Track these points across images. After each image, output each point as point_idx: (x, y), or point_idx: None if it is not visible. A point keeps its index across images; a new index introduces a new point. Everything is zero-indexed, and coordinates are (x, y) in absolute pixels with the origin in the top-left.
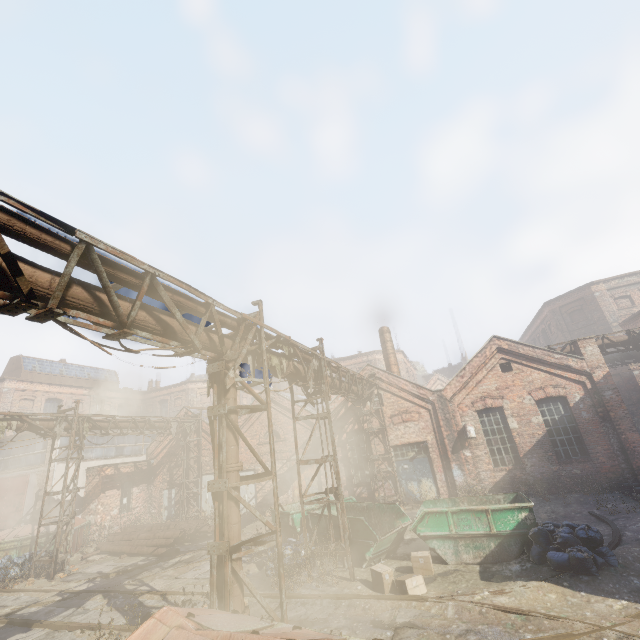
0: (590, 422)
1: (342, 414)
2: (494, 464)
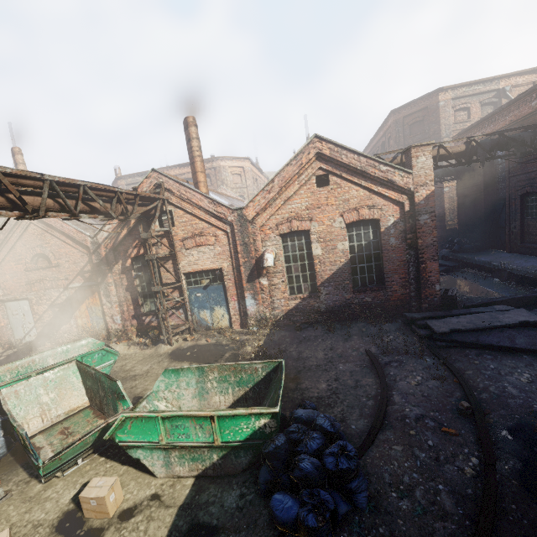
0: (396, 249)
1: (124, 236)
2: (290, 292)
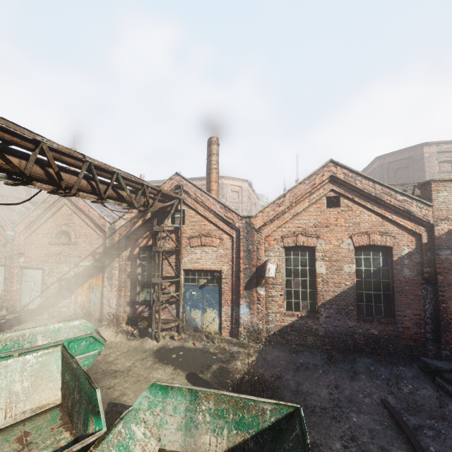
0: (410, 282)
1: (138, 226)
2: (287, 307)
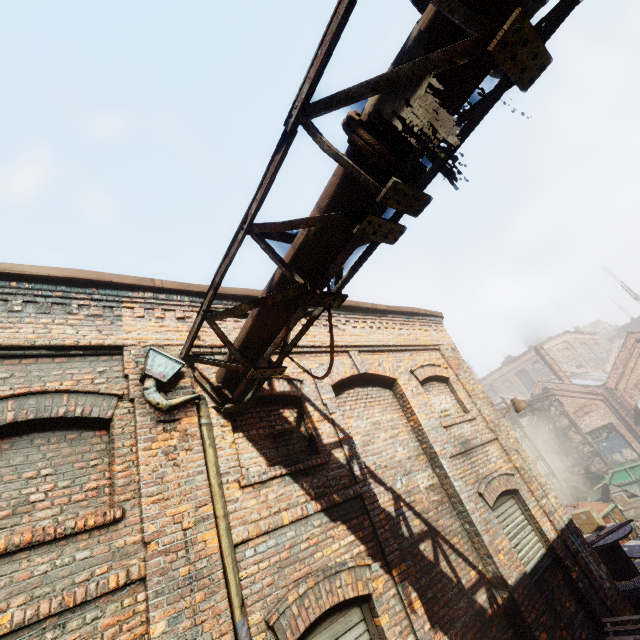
0: None
1: (536, 421)
2: None
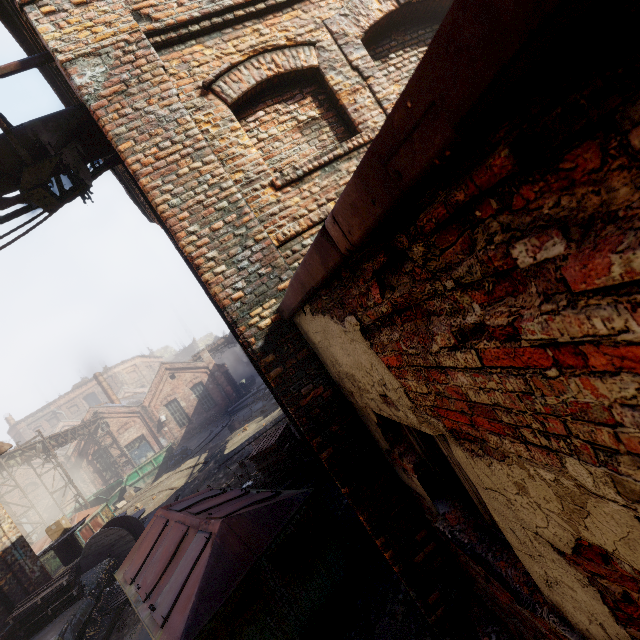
0: (213, 388)
1: (83, 445)
2: (180, 427)
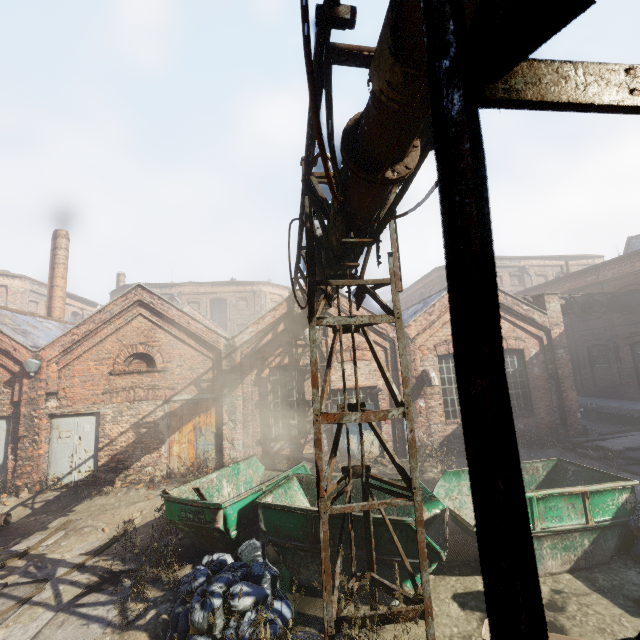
0: (539, 378)
1: (267, 341)
2: (446, 416)
